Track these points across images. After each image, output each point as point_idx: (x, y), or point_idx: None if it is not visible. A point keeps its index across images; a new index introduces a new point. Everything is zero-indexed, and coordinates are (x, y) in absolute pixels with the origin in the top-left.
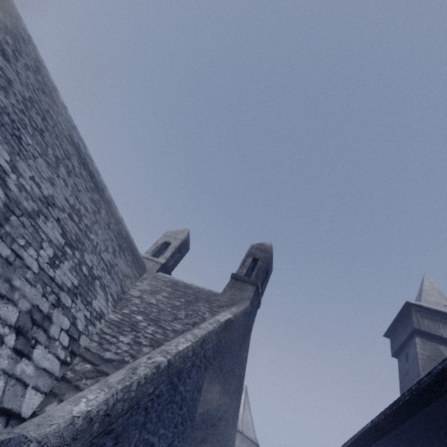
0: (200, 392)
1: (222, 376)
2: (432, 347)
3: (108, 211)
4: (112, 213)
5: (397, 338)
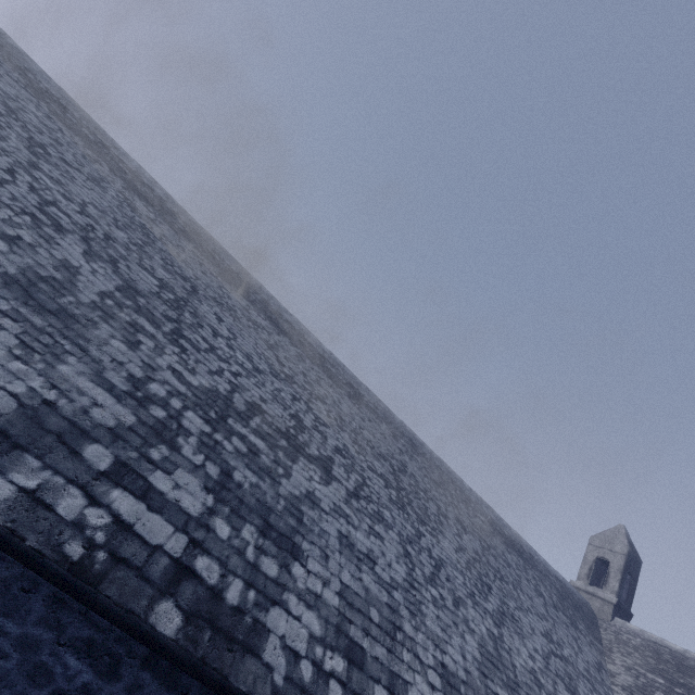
0: None
1: None
2: None
3: (539, 575)
4: (540, 571)
5: None
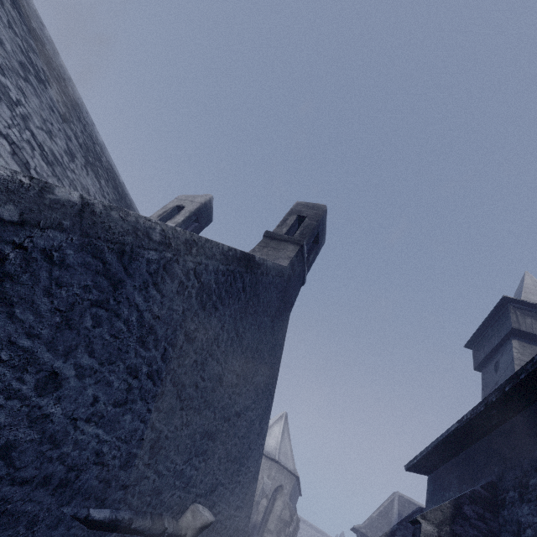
0: (194, 346)
1: (240, 350)
2: (534, 351)
3: (70, 108)
4: (80, 119)
5: (483, 346)
